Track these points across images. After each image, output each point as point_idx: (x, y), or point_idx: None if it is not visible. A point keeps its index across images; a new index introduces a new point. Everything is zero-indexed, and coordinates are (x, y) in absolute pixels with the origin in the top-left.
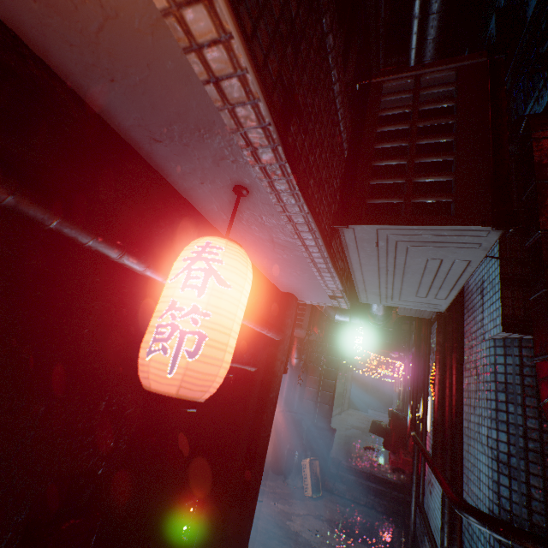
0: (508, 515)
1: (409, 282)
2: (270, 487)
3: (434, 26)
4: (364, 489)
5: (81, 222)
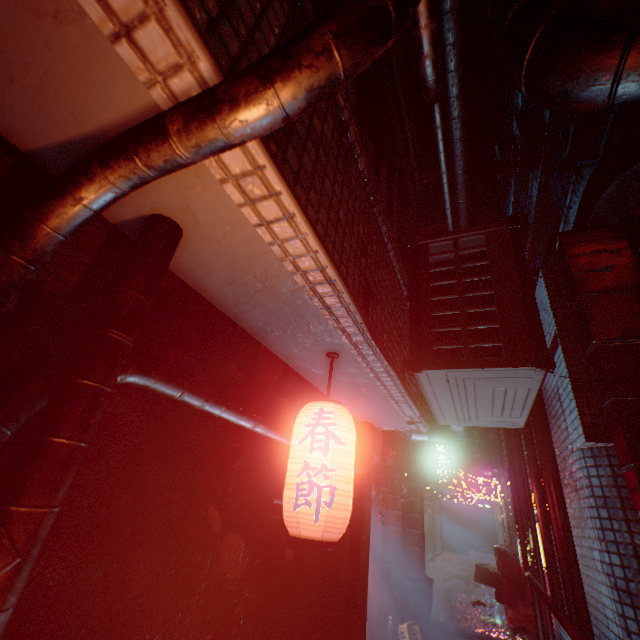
0: None
1: (482, 406)
2: None
3: (460, 165)
4: None
5: (237, 407)
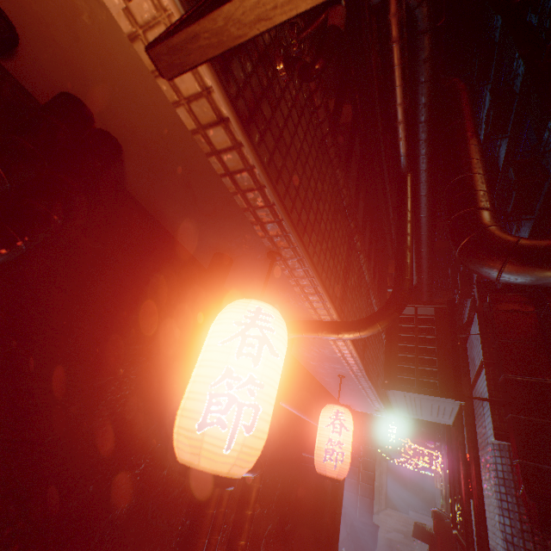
0: None
1: (425, 410)
2: None
3: (425, 230)
4: None
5: (298, 405)
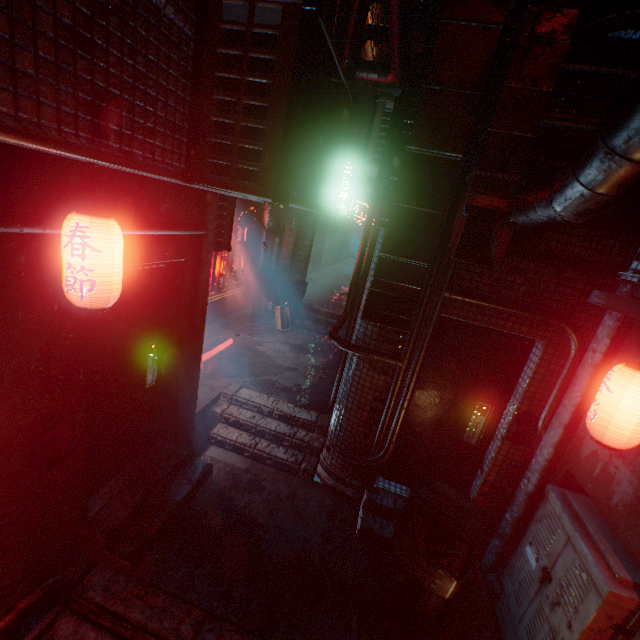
0: (356, 338)
1: None
2: (248, 327)
3: None
4: (326, 324)
5: None
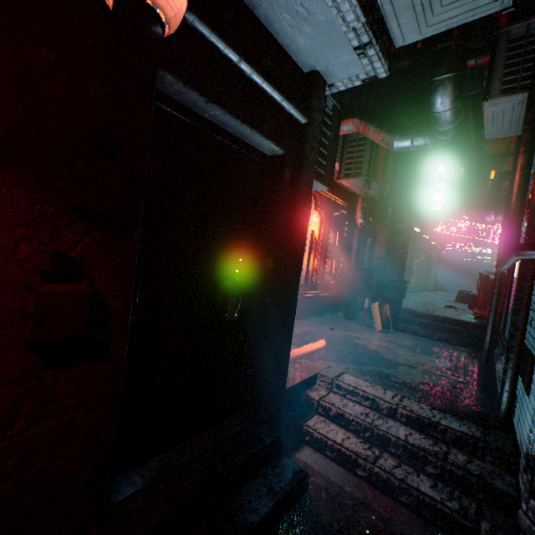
0: None
1: None
2: (342, 325)
3: None
4: (438, 329)
5: None
